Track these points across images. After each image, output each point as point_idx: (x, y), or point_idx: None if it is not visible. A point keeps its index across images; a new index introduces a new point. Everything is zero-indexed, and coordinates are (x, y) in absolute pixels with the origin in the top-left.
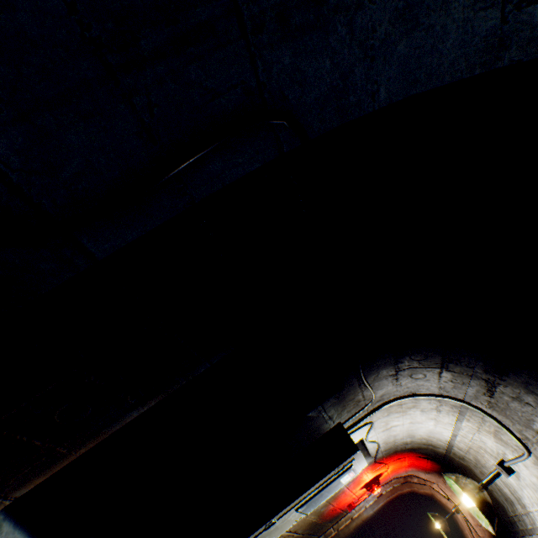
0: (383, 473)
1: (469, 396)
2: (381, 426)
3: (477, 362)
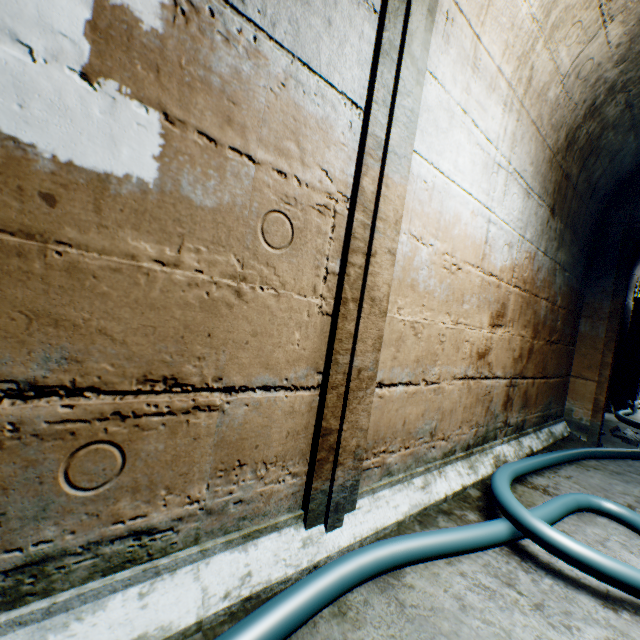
0: None
1: None
2: None
3: None
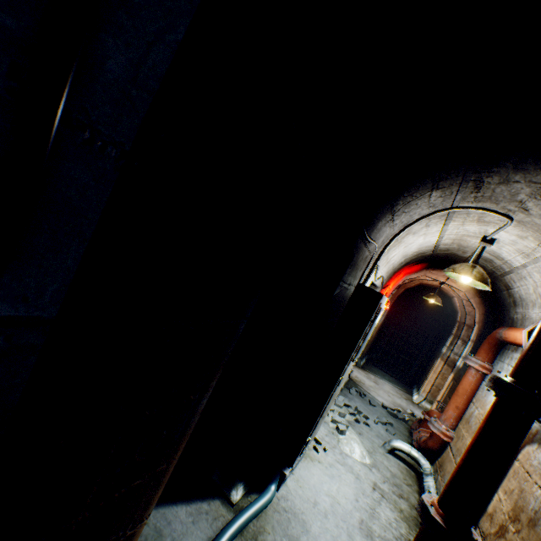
0: (387, 292)
1: (457, 201)
2: (383, 264)
3: (468, 168)
